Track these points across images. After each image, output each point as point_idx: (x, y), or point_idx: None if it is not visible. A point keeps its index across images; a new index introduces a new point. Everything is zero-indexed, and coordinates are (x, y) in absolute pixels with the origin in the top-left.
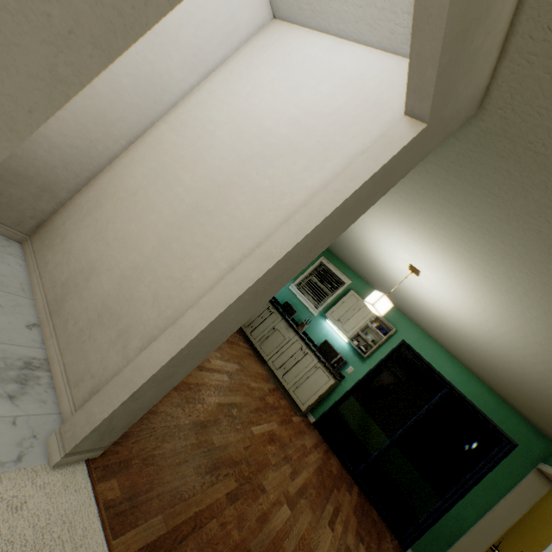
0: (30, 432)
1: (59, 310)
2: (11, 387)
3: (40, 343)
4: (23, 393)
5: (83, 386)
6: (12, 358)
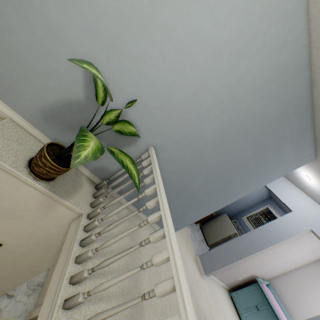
0: (26, 308)
1: (54, 266)
2: (31, 292)
3: (46, 276)
4: (32, 294)
5: (43, 298)
6: (36, 281)
